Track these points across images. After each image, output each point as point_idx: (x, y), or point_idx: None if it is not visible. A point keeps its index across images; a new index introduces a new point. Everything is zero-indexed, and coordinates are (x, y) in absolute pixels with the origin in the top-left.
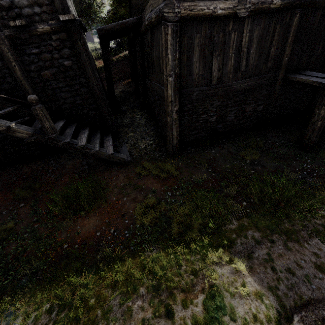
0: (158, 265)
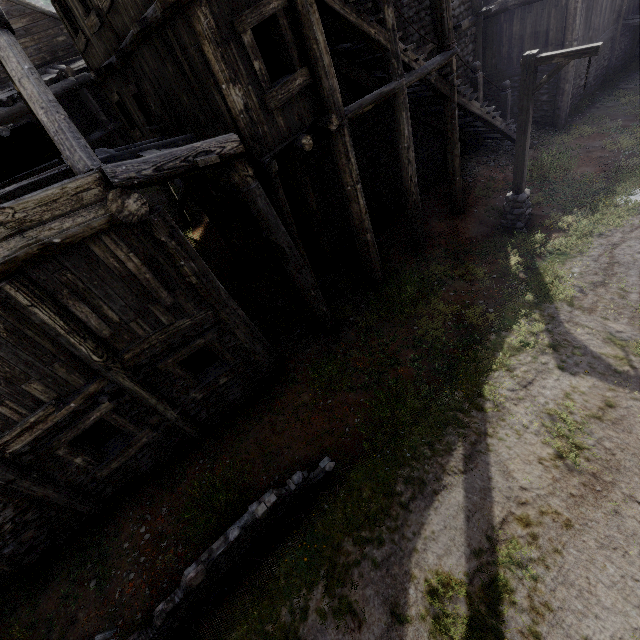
0: None
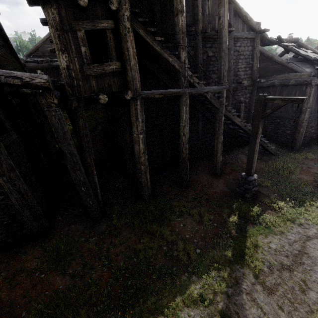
0: None
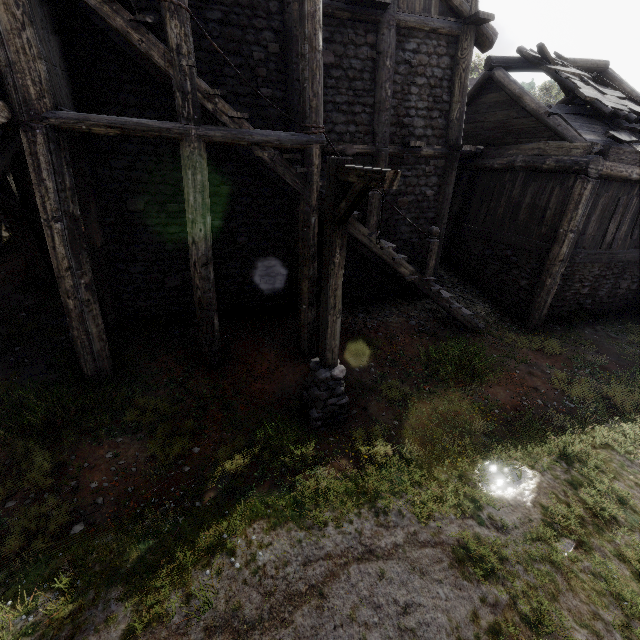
0: (637, 434)
